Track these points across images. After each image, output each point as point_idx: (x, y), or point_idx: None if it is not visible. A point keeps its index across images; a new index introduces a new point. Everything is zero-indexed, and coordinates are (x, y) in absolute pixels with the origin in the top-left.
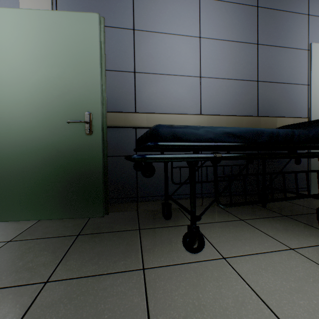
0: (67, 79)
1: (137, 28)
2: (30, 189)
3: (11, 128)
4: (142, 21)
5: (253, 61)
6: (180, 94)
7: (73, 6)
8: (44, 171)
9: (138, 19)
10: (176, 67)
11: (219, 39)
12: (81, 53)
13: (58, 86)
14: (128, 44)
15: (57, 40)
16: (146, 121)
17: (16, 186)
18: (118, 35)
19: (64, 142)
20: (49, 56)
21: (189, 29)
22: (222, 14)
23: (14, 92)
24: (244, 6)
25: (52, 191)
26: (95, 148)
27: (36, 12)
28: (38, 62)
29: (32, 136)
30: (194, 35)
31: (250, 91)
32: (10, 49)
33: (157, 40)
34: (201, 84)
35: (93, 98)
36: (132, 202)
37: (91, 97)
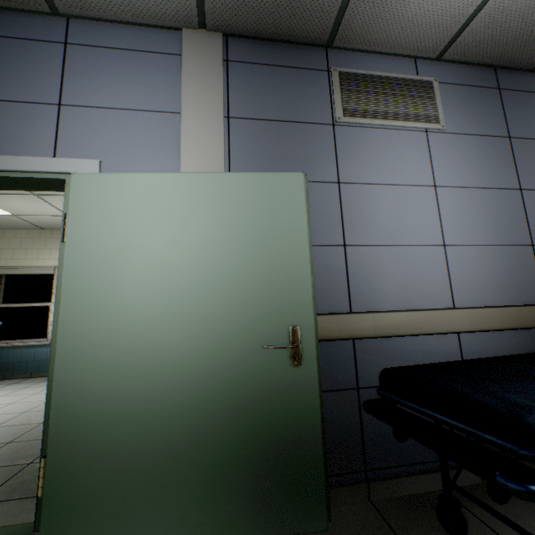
0: (258, 273)
1: (343, 180)
2: (193, 475)
3: (167, 359)
4: (349, 170)
5: (519, 214)
6: (416, 275)
7: (251, 157)
8: (219, 438)
9: (344, 168)
10: (405, 233)
11: (462, 187)
12: (279, 231)
13: (244, 285)
14: (332, 204)
15: (243, 213)
16: (372, 326)
17: (170, 470)
18: (316, 191)
19: (253, 380)
20: (231, 238)
21: (418, 175)
22: (461, 151)
23: (175, 298)
24: (491, 138)
25: (232, 479)
26: (307, 389)
27: (213, 176)
28: (213, 248)
29: (200, 373)
30: (425, 184)
31: (524, 262)
32: (173, 231)
33: (373, 195)
34: (447, 256)
35: (301, 302)
36: (359, 483)
37: (297, 300)
